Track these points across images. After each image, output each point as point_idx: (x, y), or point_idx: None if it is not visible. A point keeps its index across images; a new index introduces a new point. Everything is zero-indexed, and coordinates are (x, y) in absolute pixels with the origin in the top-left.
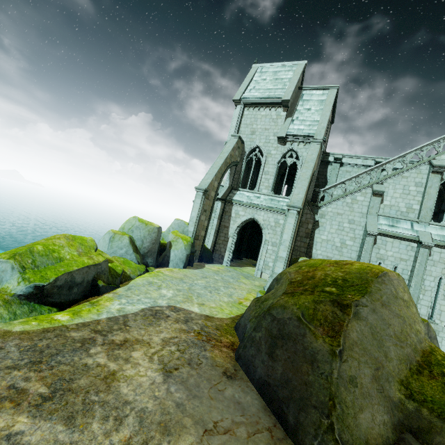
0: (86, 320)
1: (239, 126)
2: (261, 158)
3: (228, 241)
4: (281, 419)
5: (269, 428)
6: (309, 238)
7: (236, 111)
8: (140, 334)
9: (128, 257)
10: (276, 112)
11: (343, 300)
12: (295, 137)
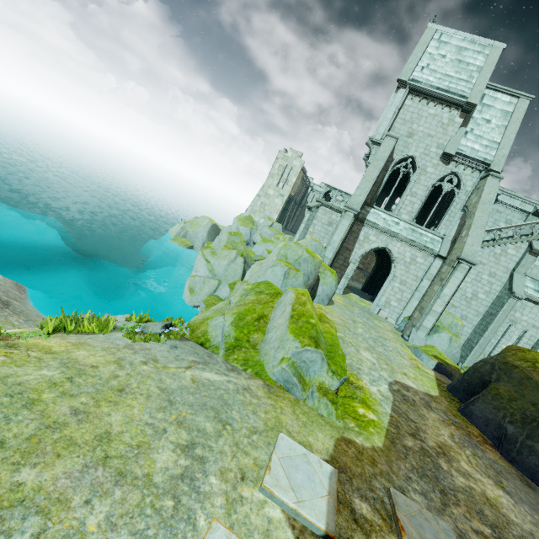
0: (386, 417)
1: (394, 120)
2: (411, 172)
3: (347, 267)
4: None
5: None
6: None
7: (397, 97)
8: (434, 434)
9: None
10: (450, 114)
11: None
12: (466, 158)
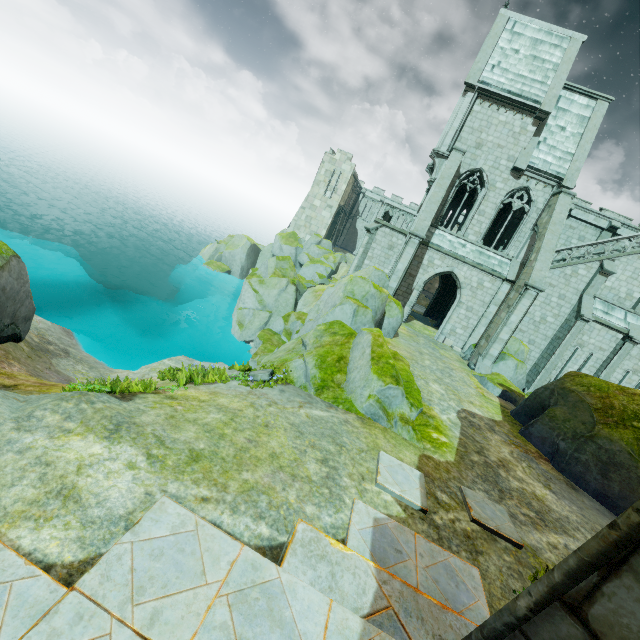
0: (455, 439)
1: (461, 128)
2: (479, 188)
3: (411, 294)
4: None
5: None
6: None
7: (465, 102)
8: (496, 452)
9: None
10: (522, 122)
11: None
12: (538, 173)
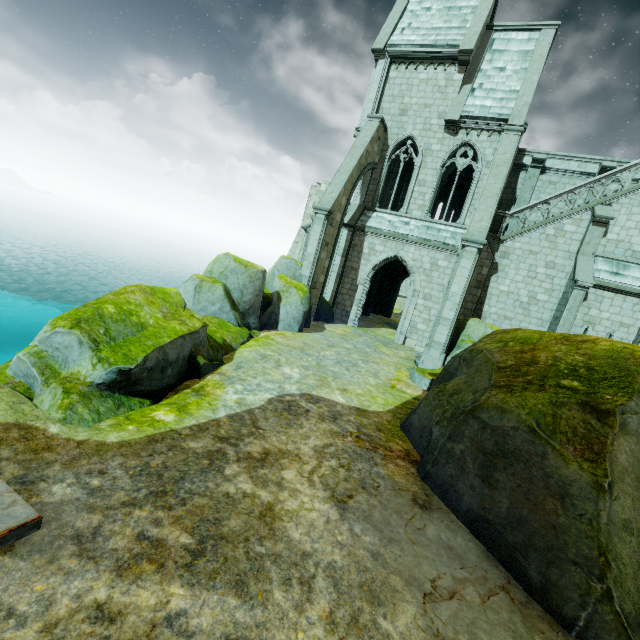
0: (200, 420)
1: (380, 99)
2: (414, 157)
3: (356, 291)
4: (517, 573)
5: (503, 587)
6: (481, 289)
7: (377, 71)
8: (282, 442)
9: (224, 317)
10: (446, 73)
11: (599, 402)
12: (476, 121)
